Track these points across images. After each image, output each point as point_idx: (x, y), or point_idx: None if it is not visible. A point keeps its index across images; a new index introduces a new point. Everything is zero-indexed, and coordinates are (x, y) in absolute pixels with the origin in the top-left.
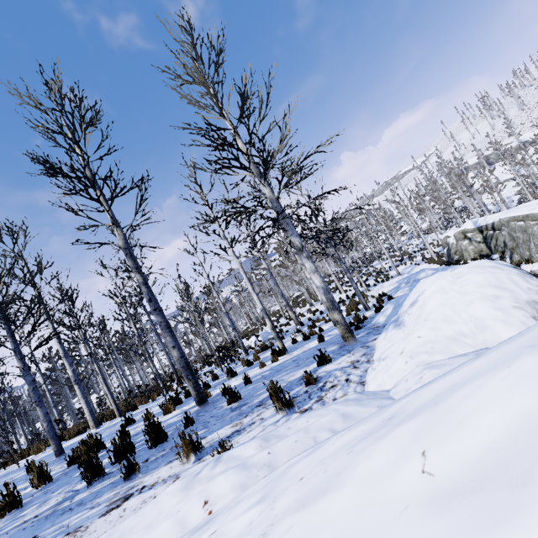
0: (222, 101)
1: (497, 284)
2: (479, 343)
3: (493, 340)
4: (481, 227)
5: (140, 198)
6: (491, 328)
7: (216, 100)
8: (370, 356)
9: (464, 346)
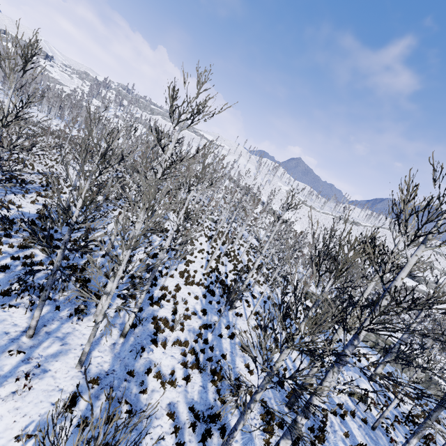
0: None
1: None
2: None
3: None
4: None
5: None
6: None
7: None
8: None
9: None
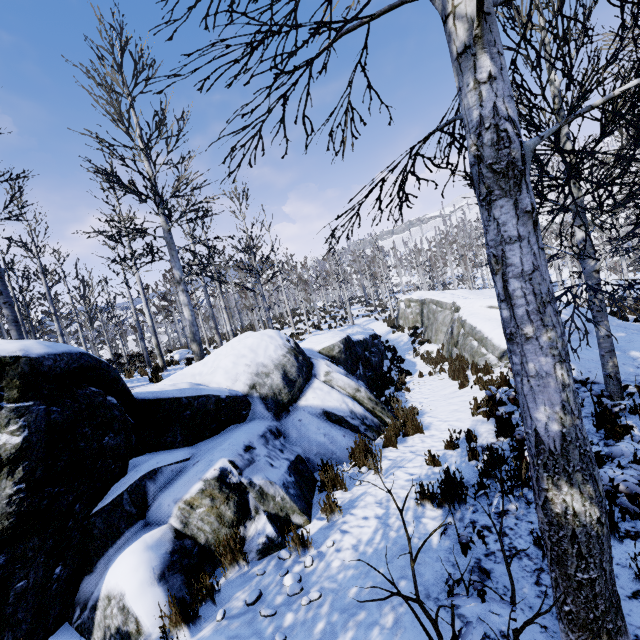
0: (129, 122)
1: (254, 348)
2: (201, 380)
3: (208, 380)
4: (421, 300)
5: (12, 196)
6: (216, 373)
7: (122, 120)
8: None
9: (192, 380)
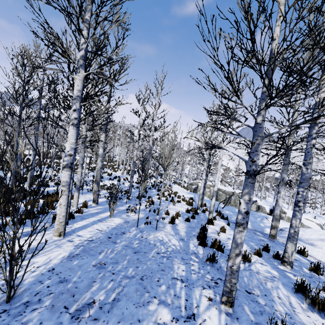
0: None
1: None
2: None
3: None
4: (218, 188)
5: None
6: None
7: None
8: (318, 259)
9: None
